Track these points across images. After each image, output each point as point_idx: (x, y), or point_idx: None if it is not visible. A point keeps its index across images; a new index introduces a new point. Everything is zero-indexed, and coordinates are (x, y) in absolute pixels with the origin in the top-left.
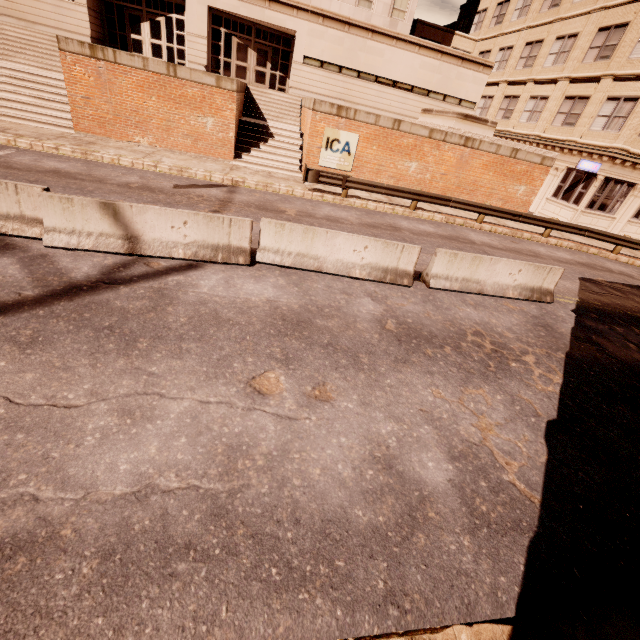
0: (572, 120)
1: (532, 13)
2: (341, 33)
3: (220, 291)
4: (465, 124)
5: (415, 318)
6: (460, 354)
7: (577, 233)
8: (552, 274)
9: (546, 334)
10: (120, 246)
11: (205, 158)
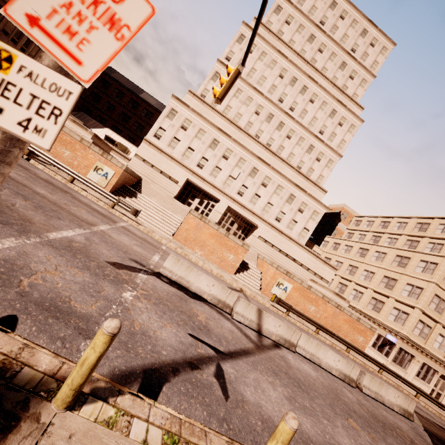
0: (377, 309)
1: (351, 254)
2: (277, 234)
3: (298, 365)
4: (336, 297)
5: (370, 409)
6: (401, 437)
7: (396, 377)
8: (412, 403)
9: (424, 440)
10: (255, 327)
11: (221, 269)
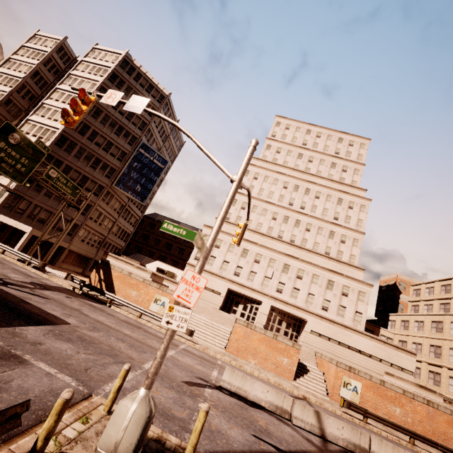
0: None
1: (426, 331)
2: (329, 324)
3: None
4: (421, 390)
5: None
6: None
7: None
8: None
9: None
10: (318, 432)
11: (279, 376)
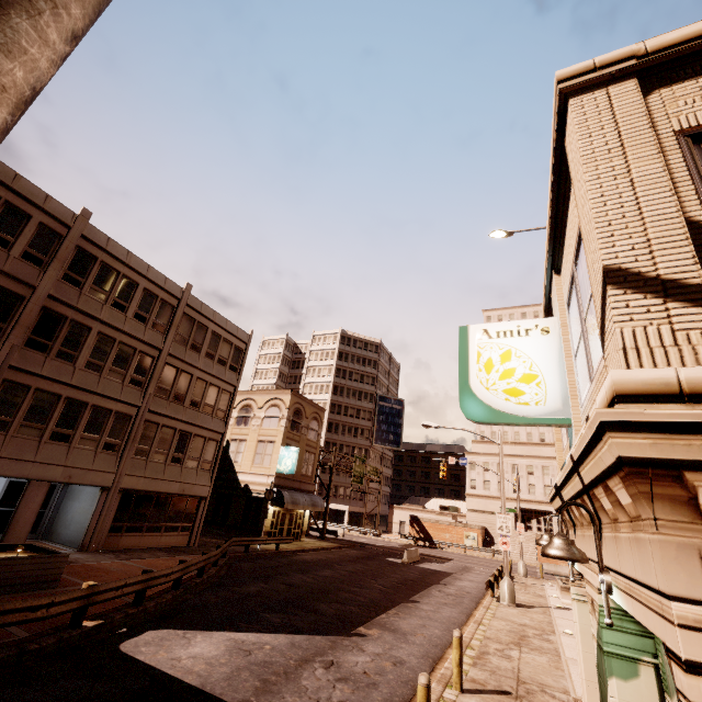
0: None
1: None
2: None
3: None
4: None
5: None
6: None
7: None
8: None
9: None
10: None
11: None
